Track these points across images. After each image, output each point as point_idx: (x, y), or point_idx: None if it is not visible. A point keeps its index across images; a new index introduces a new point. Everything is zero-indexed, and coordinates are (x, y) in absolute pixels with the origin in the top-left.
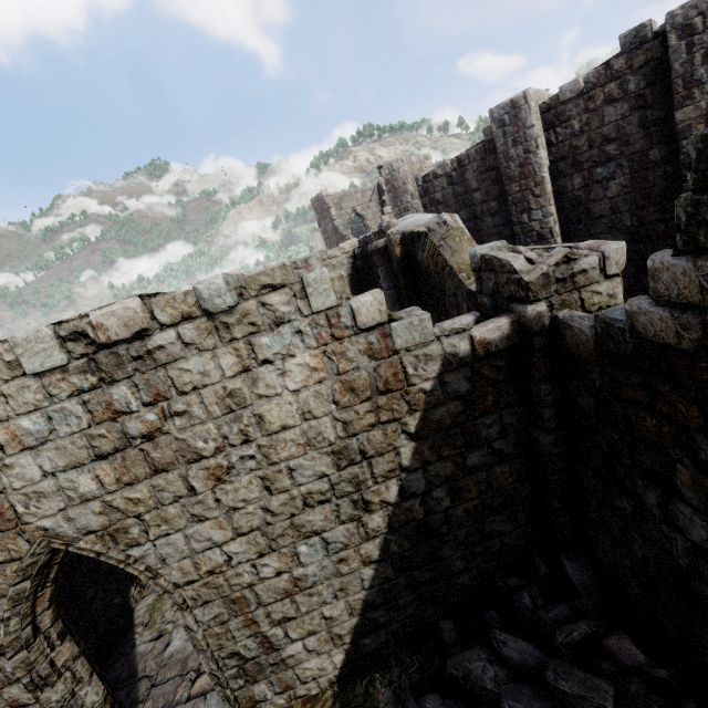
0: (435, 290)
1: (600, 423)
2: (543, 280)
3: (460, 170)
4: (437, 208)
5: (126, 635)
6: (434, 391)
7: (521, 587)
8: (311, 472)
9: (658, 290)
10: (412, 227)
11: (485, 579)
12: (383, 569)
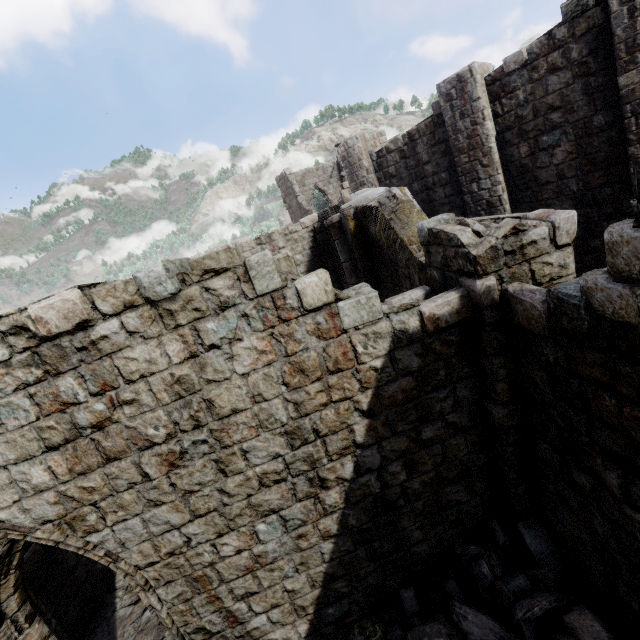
0: (388, 262)
1: (554, 398)
2: (492, 253)
3: (411, 145)
4: (391, 181)
5: (108, 599)
6: (385, 368)
7: (480, 556)
8: (265, 453)
9: (617, 265)
10: (364, 201)
11: (444, 547)
12: (342, 542)
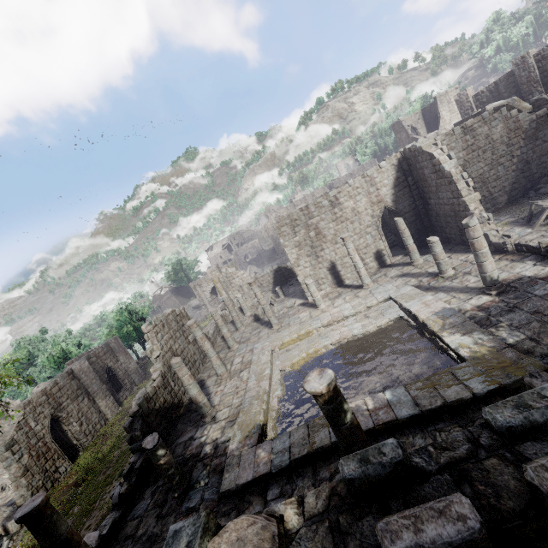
0: None
1: None
2: None
3: (496, 87)
4: (483, 105)
5: None
6: (527, 128)
7: None
8: (501, 150)
9: None
10: (498, 105)
11: (542, 175)
12: (516, 173)
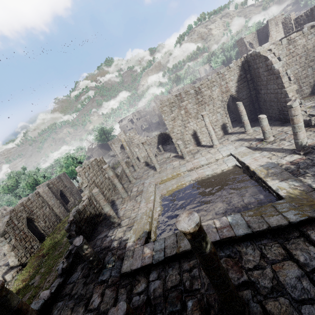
0: None
1: None
2: None
3: (311, 12)
4: (300, 26)
5: None
6: None
7: None
8: (312, 56)
9: None
10: (312, 24)
11: None
12: None
